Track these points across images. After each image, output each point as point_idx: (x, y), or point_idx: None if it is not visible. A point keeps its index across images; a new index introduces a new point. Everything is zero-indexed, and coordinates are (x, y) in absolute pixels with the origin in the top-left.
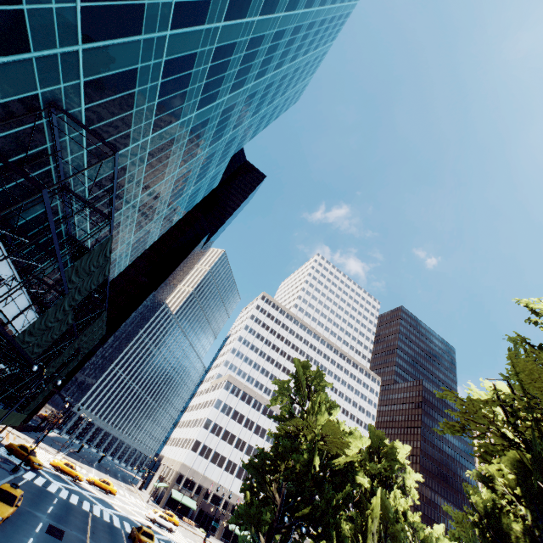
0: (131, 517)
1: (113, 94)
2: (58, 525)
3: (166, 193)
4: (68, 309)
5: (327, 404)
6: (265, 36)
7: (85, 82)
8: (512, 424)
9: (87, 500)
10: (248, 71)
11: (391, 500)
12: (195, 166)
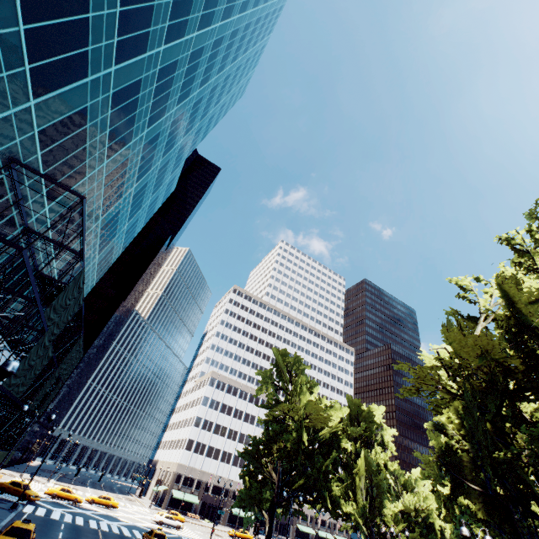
0: (138, 525)
1: (66, 135)
2: None
3: (126, 209)
4: (48, 344)
5: (308, 384)
6: (204, 47)
7: (39, 132)
8: (453, 381)
9: (92, 518)
10: (192, 81)
11: (373, 456)
12: (151, 178)
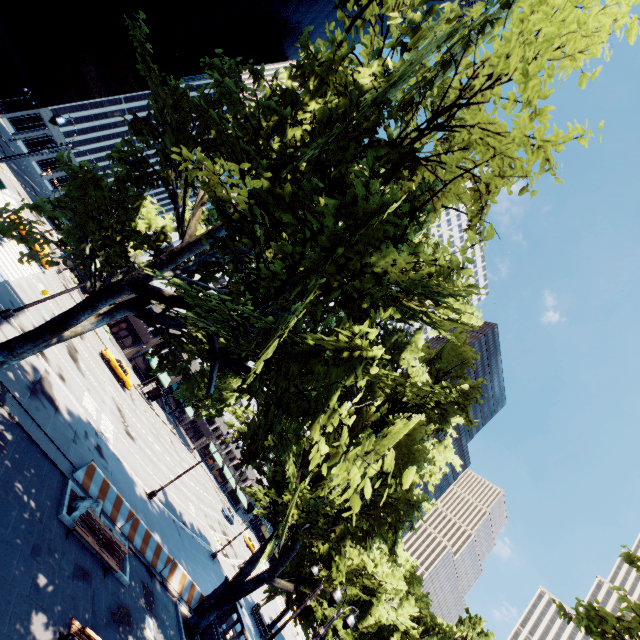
0: None
1: None
2: None
3: None
4: None
5: None
6: None
7: None
8: None
9: None
10: None
11: None
12: None
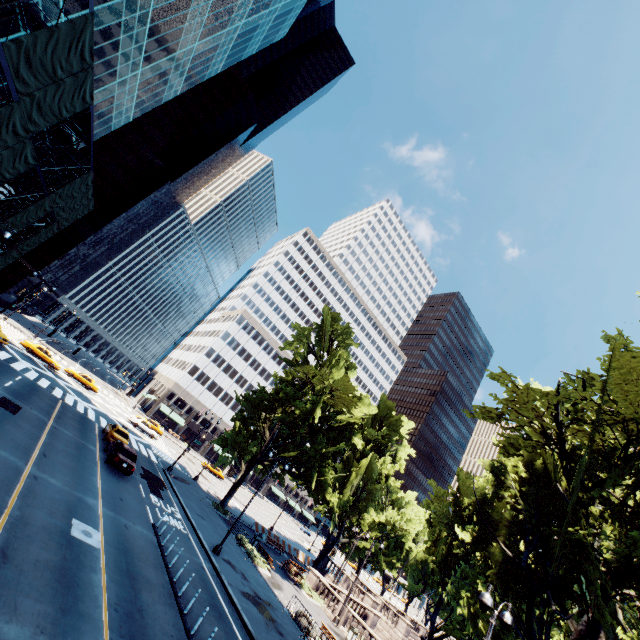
0: (110, 416)
1: None
2: (15, 400)
3: (202, 5)
4: (23, 134)
5: (345, 364)
6: None
7: None
8: (558, 427)
9: (61, 388)
10: None
11: (379, 464)
12: None
